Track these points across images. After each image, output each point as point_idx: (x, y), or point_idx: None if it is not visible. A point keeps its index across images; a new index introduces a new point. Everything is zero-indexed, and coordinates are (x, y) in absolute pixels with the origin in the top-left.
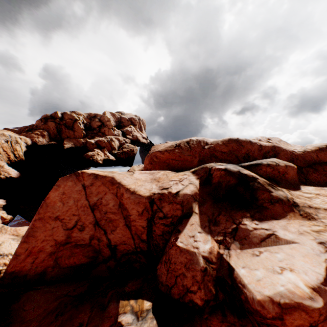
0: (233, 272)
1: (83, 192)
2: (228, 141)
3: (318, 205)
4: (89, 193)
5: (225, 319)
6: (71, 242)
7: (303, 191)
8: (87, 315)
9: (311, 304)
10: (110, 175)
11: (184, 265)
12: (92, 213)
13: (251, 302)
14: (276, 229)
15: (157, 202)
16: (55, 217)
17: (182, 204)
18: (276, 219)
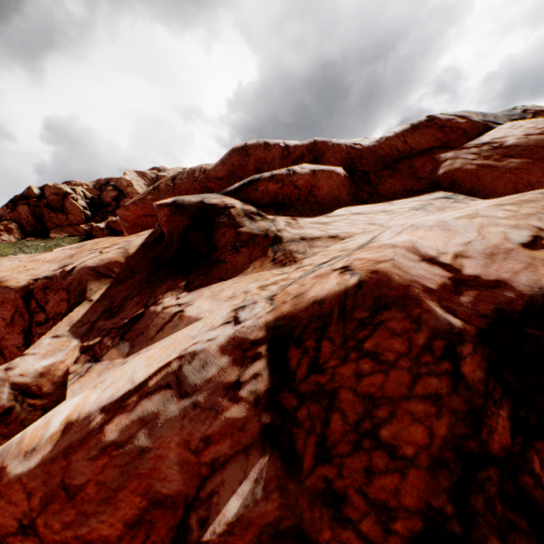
0: None
1: None
2: (230, 154)
3: (323, 232)
4: None
5: None
6: None
7: (330, 215)
8: None
9: (13, 468)
10: None
11: None
12: None
13: None
14: (197, 300)
15: (38, 295)
16: None
17: (69, 288)
18: (224, 281)
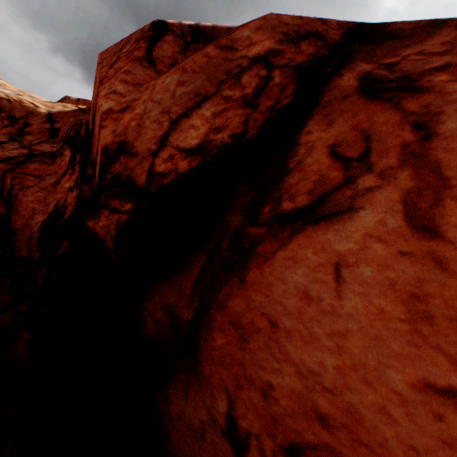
0: None
1: None
2: None
3: None
4: None
5: None
6: None
7: None
8: None
9: None
10: None
11: None
12: None
13: None
14: None
15: None
16: None
17: None
18: None
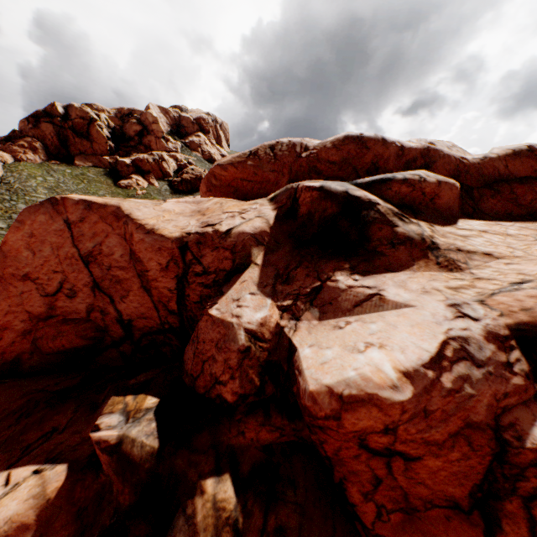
0: (294, 353)
1: (67, 233)
2: (343, 140)
3: (474, 248)
4: (79, 235)
5: (267, 422)
6: (56, 316)
7: (459, 227)
8: (67, 417)
9: (391, 396)
10: (113, 203)
11: (216, 345)
12: (86, 269)
13: (302, 395)
14: (385, 287)
15: (192, 248)
16: (23, 275)
17: (233, 249)
18: (393, 272)
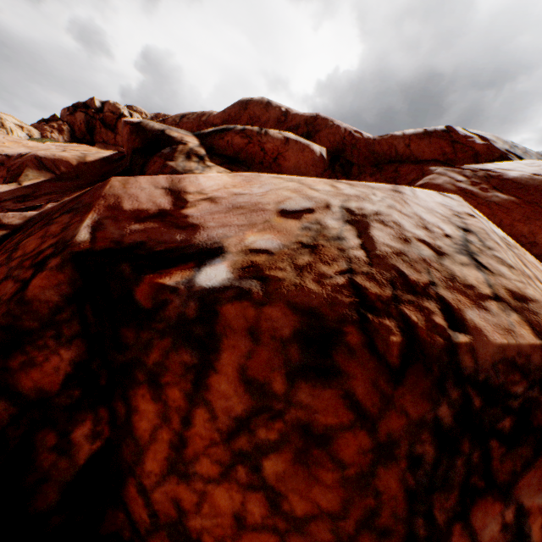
0: None
1: None
2: (234, 105)
3: None
4: None
5: None
6: None
7: None
8: None
9: None
10: None
11: None
12: None
13: None
14: None
15: None
16: None
17: (10, 167)
18: None
